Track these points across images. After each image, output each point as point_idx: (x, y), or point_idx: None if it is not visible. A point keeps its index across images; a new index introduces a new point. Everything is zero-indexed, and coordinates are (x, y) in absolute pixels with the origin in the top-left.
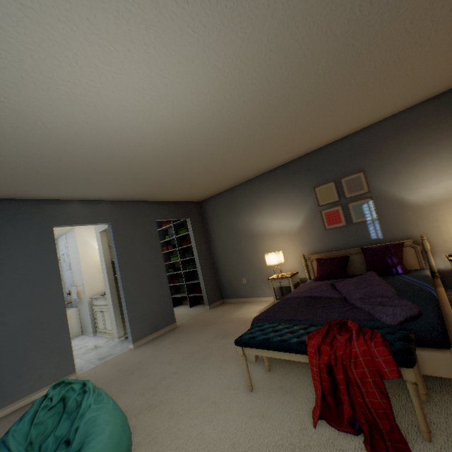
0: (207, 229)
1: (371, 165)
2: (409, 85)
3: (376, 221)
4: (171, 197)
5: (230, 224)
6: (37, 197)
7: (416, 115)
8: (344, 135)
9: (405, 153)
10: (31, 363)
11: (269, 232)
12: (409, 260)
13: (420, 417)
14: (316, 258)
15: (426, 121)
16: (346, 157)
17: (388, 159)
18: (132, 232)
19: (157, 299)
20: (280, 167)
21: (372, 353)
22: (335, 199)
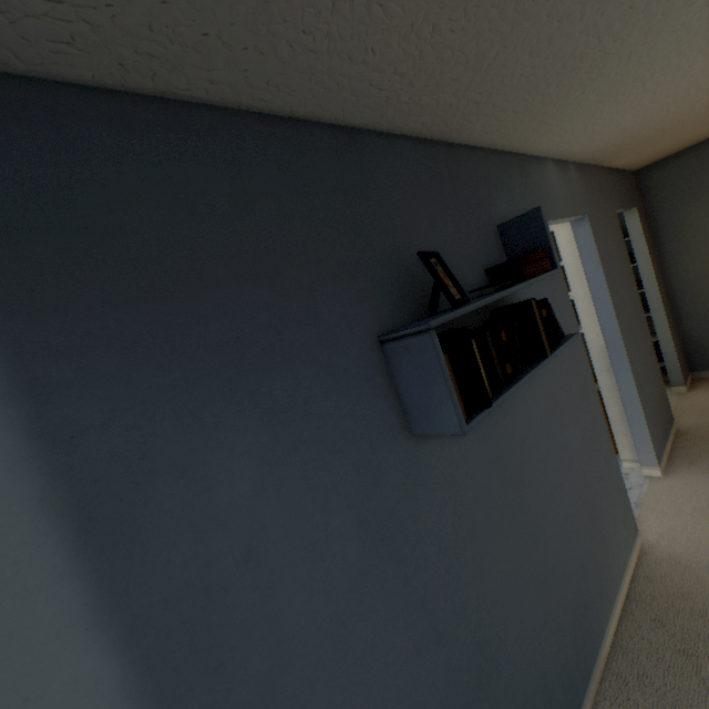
0: (657, 230)
1: None
2: None
3: None
4: (644, 151)
5: None
6: (529, 144)
7: None
8: None
9: None
10: (604, 523)
11: None
12: None
13: None
14: None
15: None
16: None
17: None
18: (605, 238)
19: (652, 379)
20: None
21: None
22: None
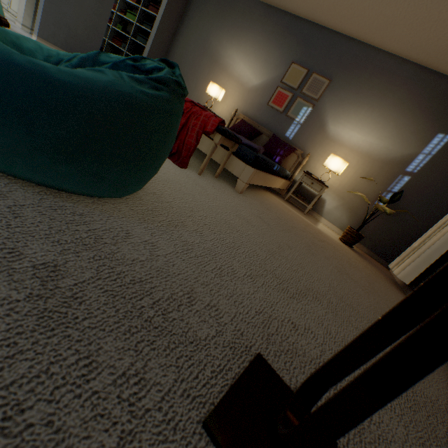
0: (184, 17)
1: (339, 82)
2: (419, 24)
3: (299, 126)
4: None
5: (207, 33)
6: None
7: (398, 69)
8: (353, 35)
9: (362, 93)
10: None
11: (231, 70)
12: (288, 163)
13: (205, 162)
14: (243, 119)
15: (396, 81)
16: (334, 58)
17: (350, 87)
18: None
19: (86, 24)
20: (290, 15)
21: (210, 119)
22: (295, 86)
